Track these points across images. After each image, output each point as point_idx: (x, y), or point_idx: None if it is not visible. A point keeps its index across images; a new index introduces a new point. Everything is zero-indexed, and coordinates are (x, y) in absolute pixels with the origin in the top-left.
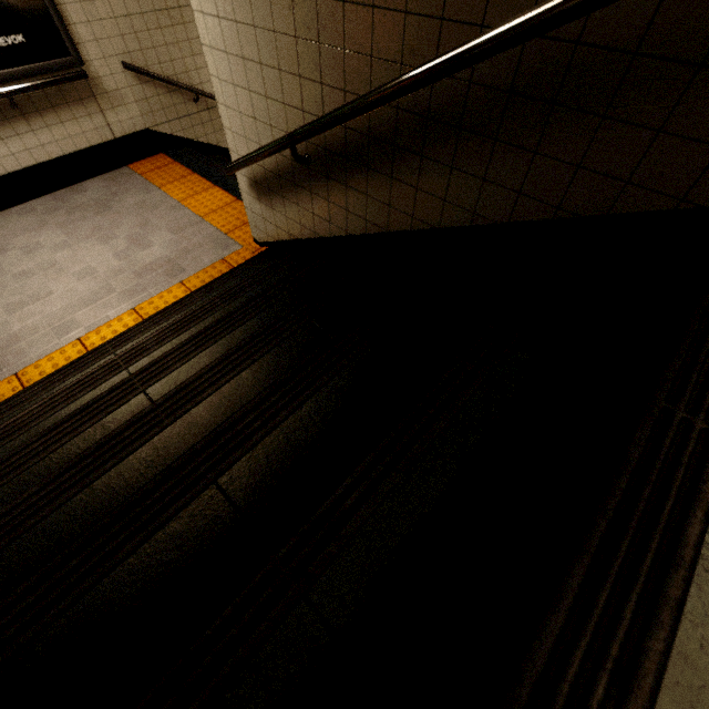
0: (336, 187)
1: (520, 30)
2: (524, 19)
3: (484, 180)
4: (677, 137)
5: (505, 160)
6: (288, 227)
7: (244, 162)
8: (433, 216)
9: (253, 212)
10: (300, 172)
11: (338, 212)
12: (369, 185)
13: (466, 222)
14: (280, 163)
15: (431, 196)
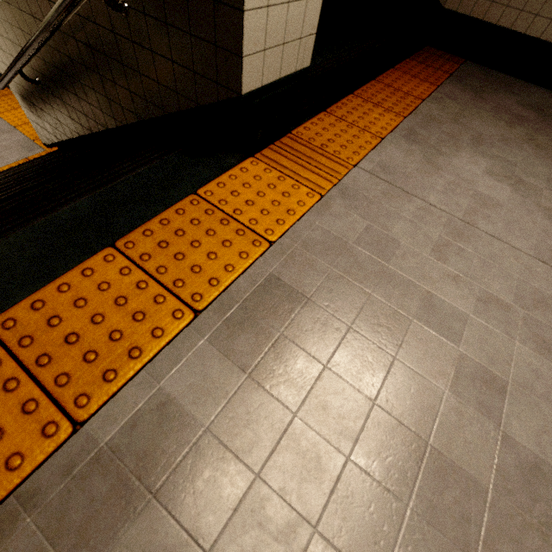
0: (59, 102)
1: (56, 13)
2: (55, 8)
3: (107, 98)
4: (146, 77)
5: (108, 86)
6: (53, 132)
7: (1, 81)
8: (103, 121)
9: (32, 121)
10: (40, 90)
11: (68, 119)
12: (71, 101)
13: (115, 124)
14: (29, 84)
15: (96, 108)
